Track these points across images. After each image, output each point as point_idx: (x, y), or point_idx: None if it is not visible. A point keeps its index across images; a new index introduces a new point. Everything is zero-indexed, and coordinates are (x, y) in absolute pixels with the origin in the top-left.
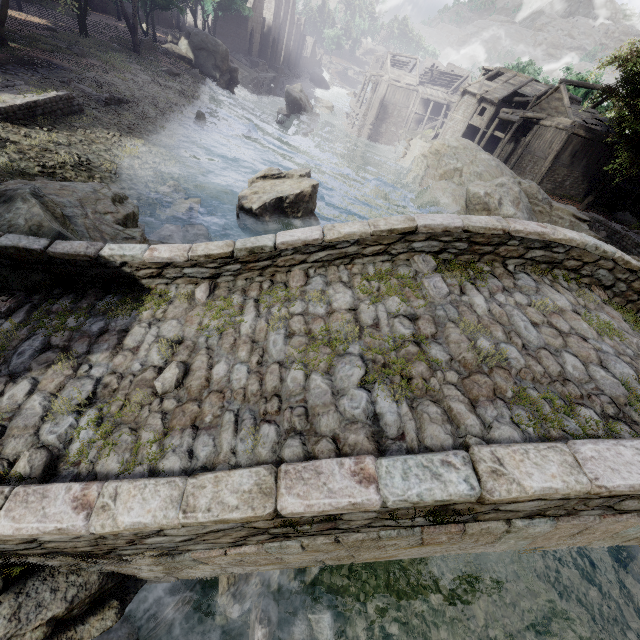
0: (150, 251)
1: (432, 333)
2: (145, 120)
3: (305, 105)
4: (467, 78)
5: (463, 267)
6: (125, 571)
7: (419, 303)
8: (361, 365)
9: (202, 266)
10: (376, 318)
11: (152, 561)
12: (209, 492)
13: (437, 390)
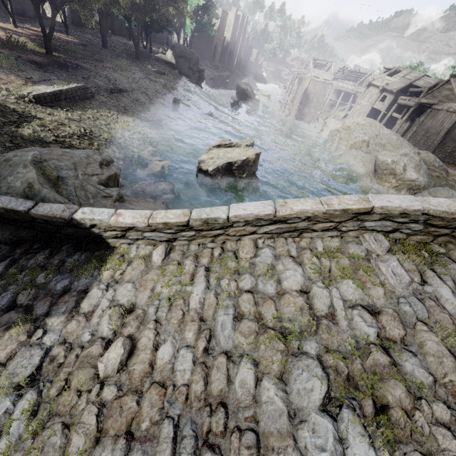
0: (116, 216)
1: (401, 336)
2: (137, 103)
3: (250, 94)
4: (370, 75)
5: (416, 248)
6: None
7: (378, 291)
8: (321, 374)
9: (160, 231)
10: (331, 306)
11: None
12: None
13: (427, 435)
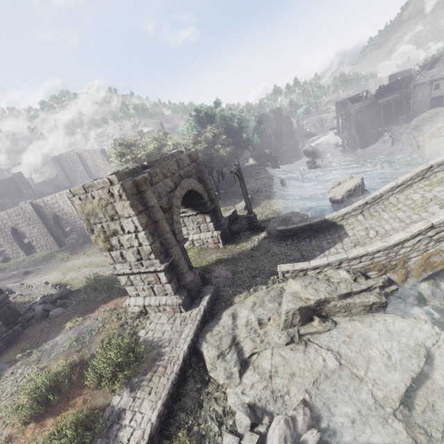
0: (339, 212)
1: None
2: (268, 192)
3: (315, 151)
4: (410, 76)
5: None
6: (392, 277)
7: None
8: (436, 205)
9: (357, 210)
10: (433, 195)
11: (402, 264)
12: (413, 228)
13: None
